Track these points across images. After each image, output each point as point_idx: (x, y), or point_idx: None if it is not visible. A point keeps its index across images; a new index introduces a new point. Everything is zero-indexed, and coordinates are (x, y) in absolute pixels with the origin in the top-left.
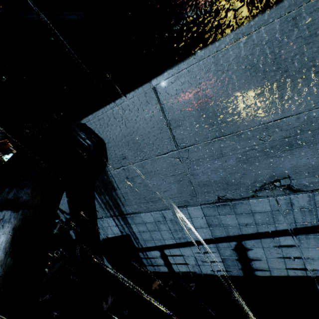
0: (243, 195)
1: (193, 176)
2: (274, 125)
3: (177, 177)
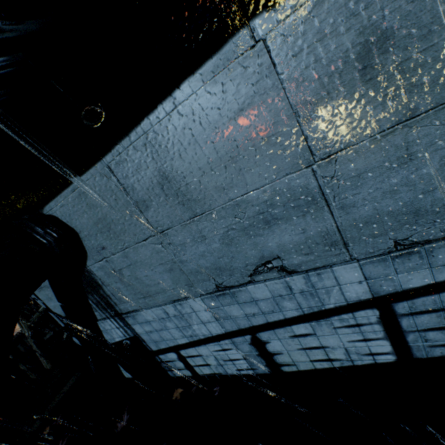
0: (241, 281)
1: (182, 263)
2: (244, 200)
3: (166, 266)
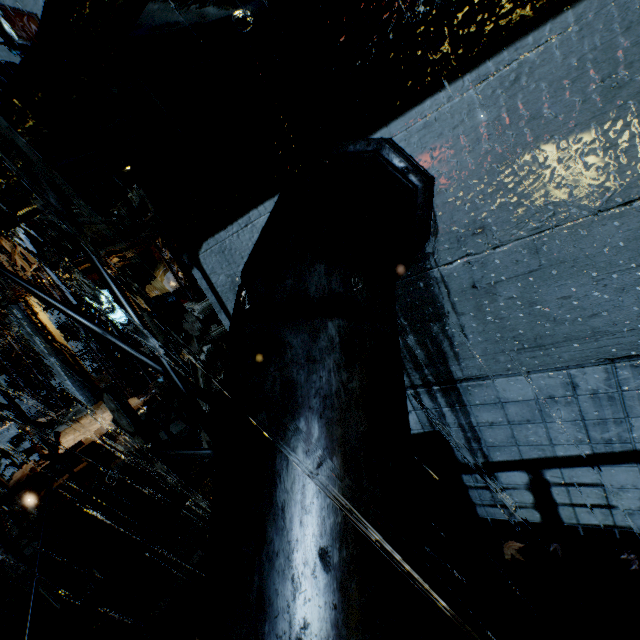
0: None
1: None
2: None
3: None
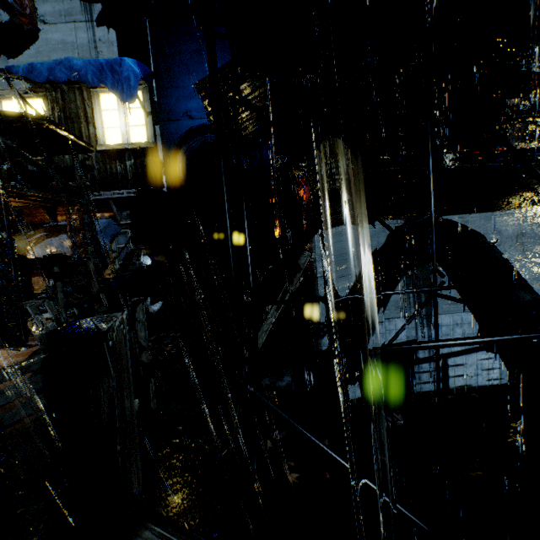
0: None
1: None
2: None
3: None
